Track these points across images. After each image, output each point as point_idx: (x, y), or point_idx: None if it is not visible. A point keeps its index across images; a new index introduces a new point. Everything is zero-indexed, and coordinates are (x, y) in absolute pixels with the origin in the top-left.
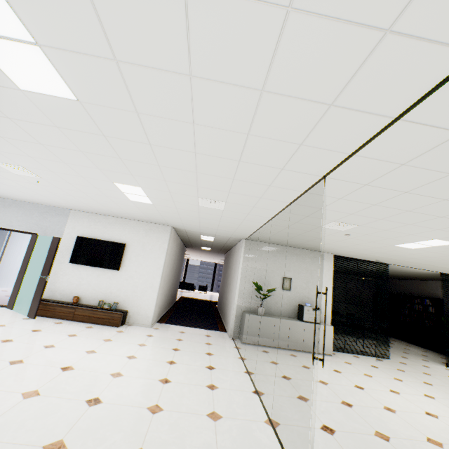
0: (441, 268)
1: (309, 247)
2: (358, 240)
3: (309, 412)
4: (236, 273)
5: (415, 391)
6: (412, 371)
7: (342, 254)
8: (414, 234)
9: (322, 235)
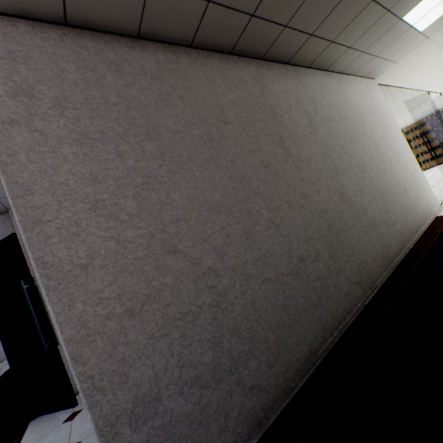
0: None
1: None
2: None
3: (433, 188)
4: (394, 126)
5: None
6: None
7: None
8: None
9: None
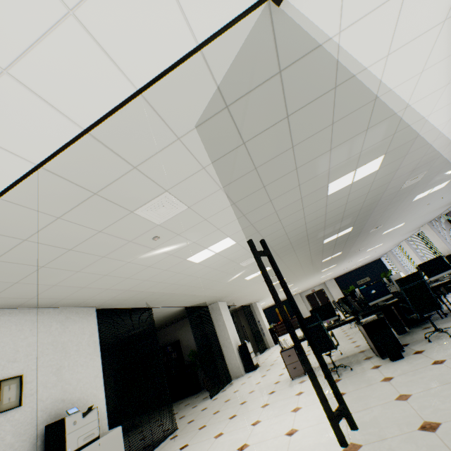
0: (192, 297)
1: (62, 296)
2: (159, 252)
3: None
4: None
5: (246, 429)
6: (208, 419)
7: (110, 302)
8: (221, 228)
9: (116, 245)
